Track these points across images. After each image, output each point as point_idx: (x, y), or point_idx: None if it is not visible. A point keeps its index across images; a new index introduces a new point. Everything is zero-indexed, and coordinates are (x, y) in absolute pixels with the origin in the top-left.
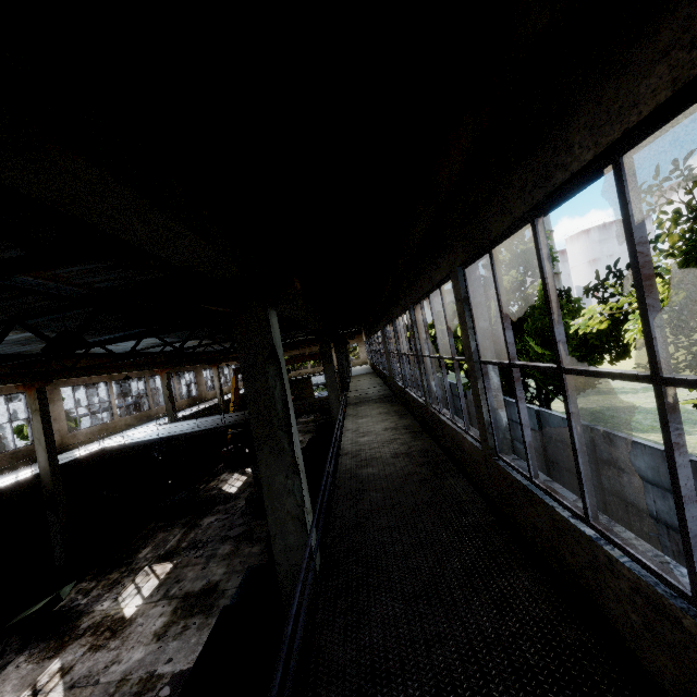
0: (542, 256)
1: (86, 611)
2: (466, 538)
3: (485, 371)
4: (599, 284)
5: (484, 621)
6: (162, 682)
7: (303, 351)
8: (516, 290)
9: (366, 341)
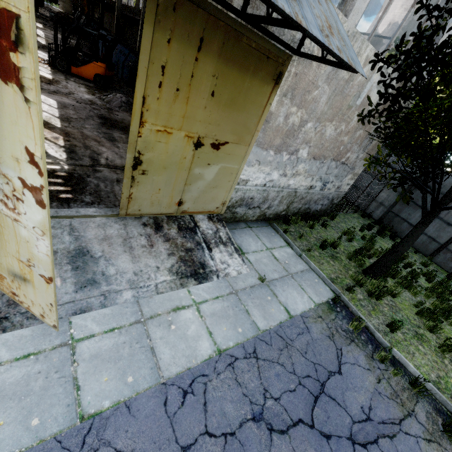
0: None
1: None
2: None
3: None
4: None
5: None
6: None
7: None
8: None
9: None
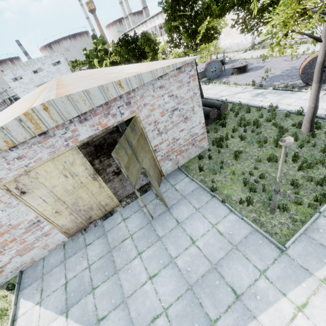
0: None
1: None
2: None
3: None
4: None
5: None
6: None
7: None
8: None
9: None
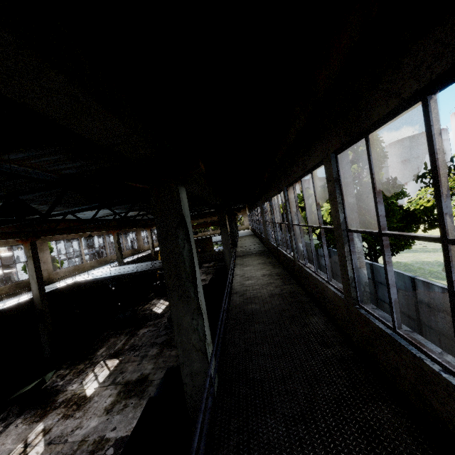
0: (433, 132)
1: (62, 390)
2: (332, 368)
3: (351, 238)
4: (427, 173)
5: (356, 451)
6: (109, 444)
7: (206, 219)
8: (356, 178)
9: (248, 213)
